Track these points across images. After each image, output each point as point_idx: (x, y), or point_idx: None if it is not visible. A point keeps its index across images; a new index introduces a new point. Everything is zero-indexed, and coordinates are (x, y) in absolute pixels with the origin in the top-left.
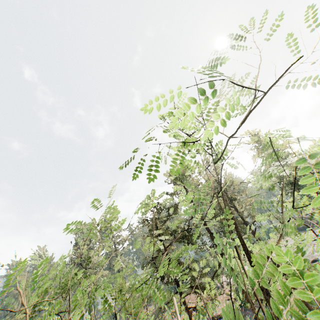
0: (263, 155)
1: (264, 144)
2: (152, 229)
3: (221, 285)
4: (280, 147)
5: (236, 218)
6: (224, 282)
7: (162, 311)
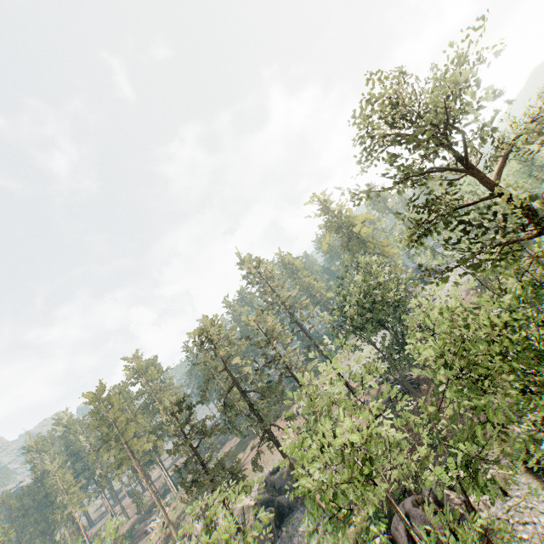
0: (338, 233)
1: (337, 217)
2: (175, 435)
3: (297, 413)
4: (356, 222)
5: (282, 373)
6: (300, 409)
7: (240, 451)
